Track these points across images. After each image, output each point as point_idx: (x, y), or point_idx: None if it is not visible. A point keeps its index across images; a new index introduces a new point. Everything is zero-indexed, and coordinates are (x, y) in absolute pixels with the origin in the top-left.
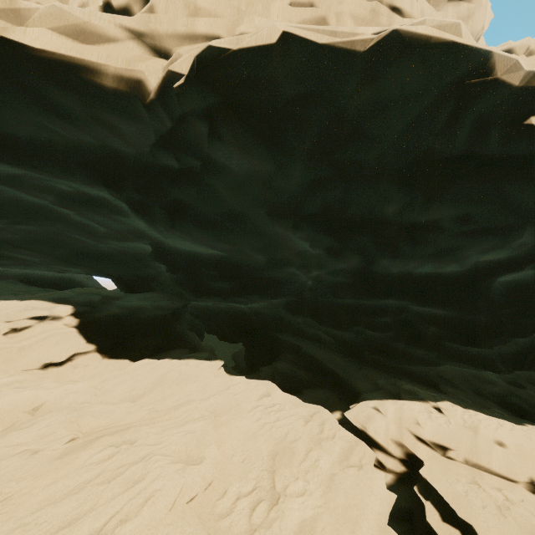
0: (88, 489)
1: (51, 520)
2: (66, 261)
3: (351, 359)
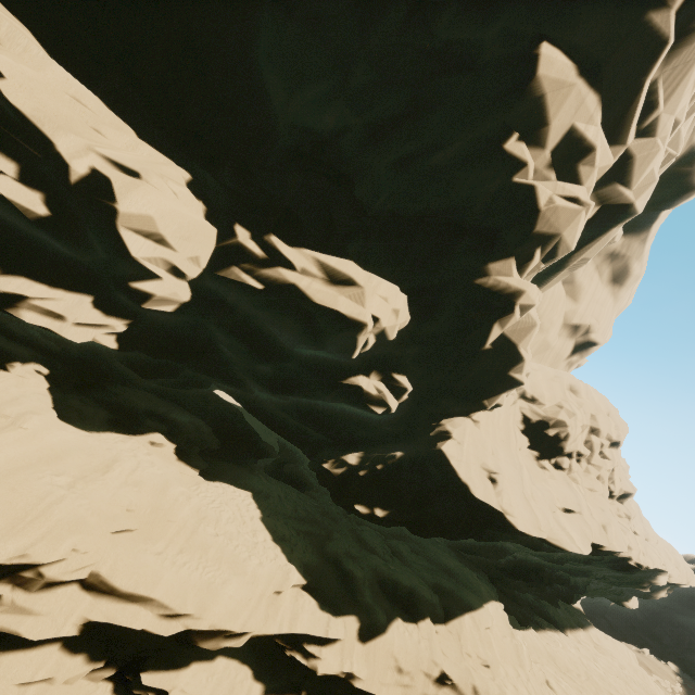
0: None
1: None
2: None
3: (496, 587)
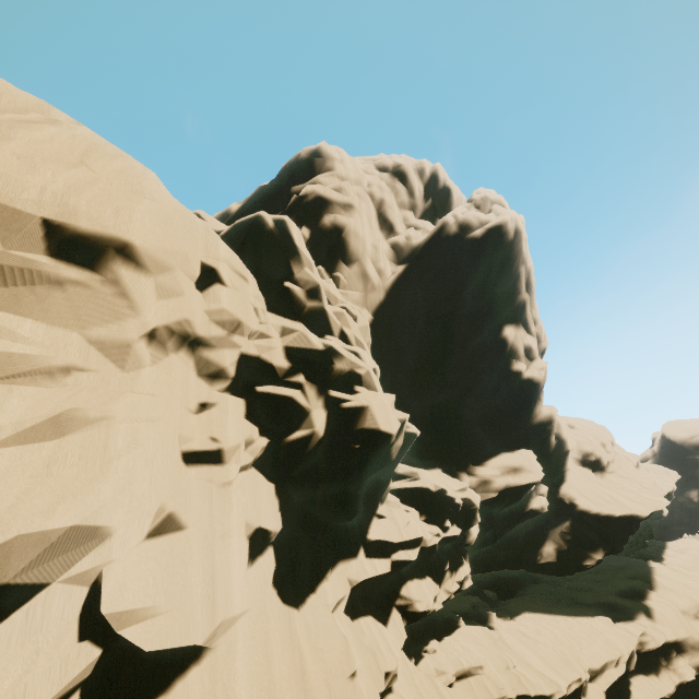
0: None
1: None
2: None
3: None
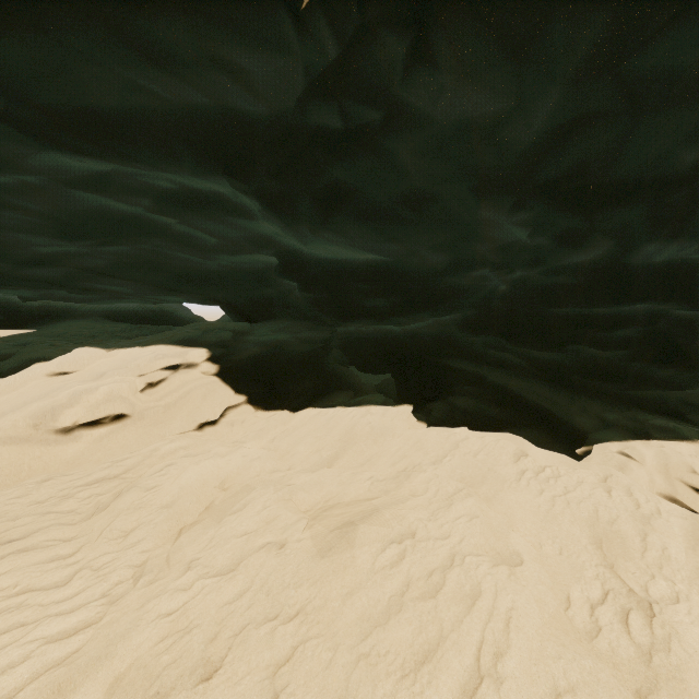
0: (410, 606)
1: (394, 650)
2: (165, 288)
3: (556, 387)
